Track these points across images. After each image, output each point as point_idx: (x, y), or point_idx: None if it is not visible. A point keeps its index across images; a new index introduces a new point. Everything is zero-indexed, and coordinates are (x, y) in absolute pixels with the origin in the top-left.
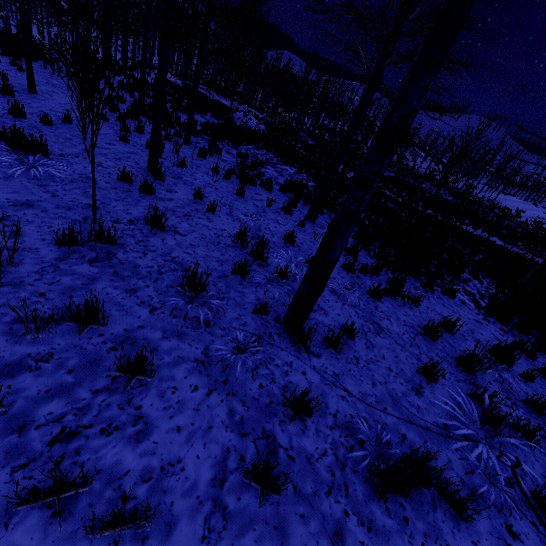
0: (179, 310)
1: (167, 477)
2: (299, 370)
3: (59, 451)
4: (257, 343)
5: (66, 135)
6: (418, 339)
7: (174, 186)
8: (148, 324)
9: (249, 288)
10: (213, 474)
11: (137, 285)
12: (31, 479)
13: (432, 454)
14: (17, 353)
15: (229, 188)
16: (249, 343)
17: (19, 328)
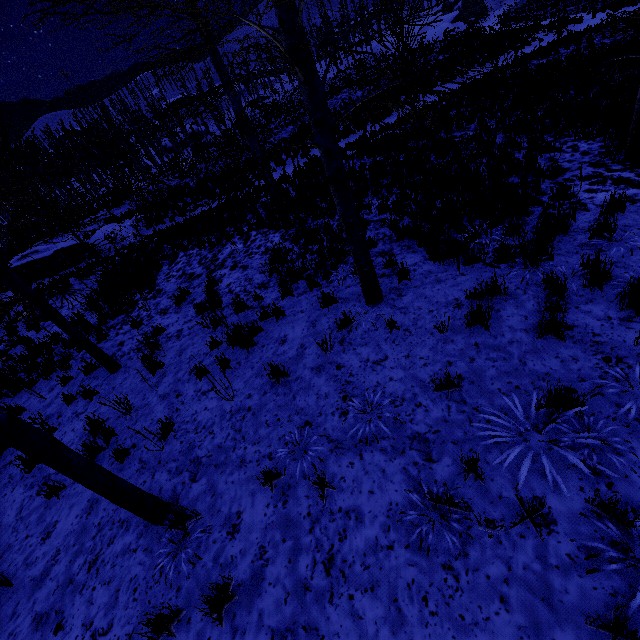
0: None
1: None
2: None
3: None
4: None
5: None
6: None
7: (219, 501)
8: None
9: None
10: None
11: None
12: None
13: None
14: None
15: (252, 383)
16: None
17: None
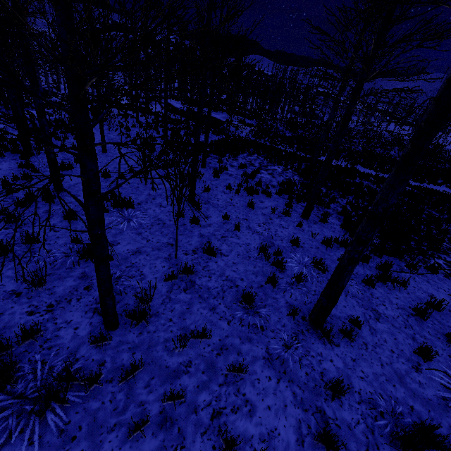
0: (243, 319)
1: (272, 439)
2: (327, 359)
3: (217, 424)
4: (297, 341)
5: (134, 184)
6: (410, 320)
7: (208, 211)
8: (230, 334)
9: (279, 294)
10: (296, 437)
11: (214, 304)
12: (210, 440)
13: (435, 421)
14: (175, 362)
15: (241, 202)
16: (291, 340)
17: (169, 345)
